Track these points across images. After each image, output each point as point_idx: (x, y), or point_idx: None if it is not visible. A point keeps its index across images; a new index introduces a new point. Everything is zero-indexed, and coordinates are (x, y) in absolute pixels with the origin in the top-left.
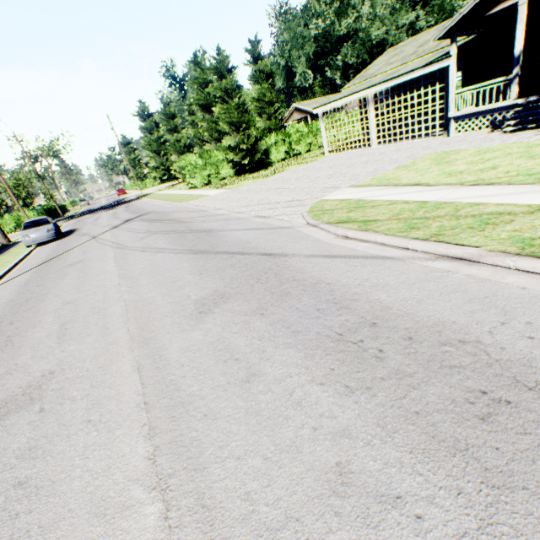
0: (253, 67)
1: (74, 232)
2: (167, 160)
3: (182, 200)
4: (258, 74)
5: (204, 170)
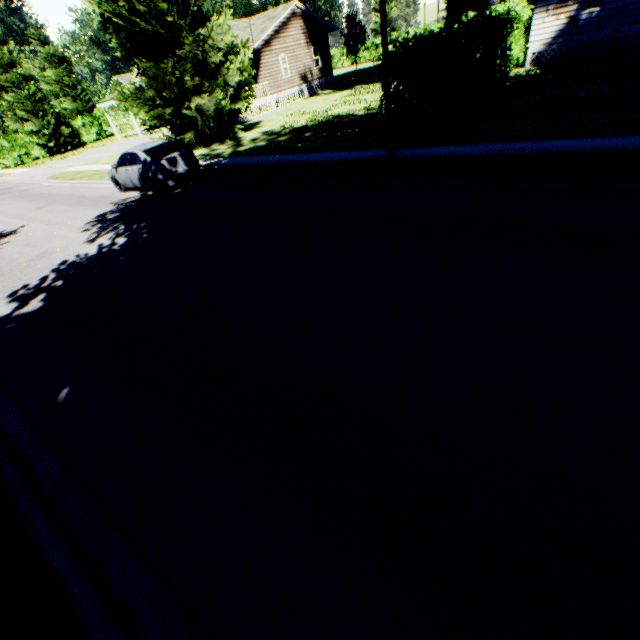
0: (43, 50)
1: None
2: None
3: None
4: (51, 58)
5: (14, 152)
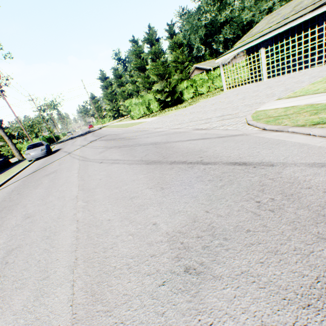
0: (170, 40)
1: (59, 150)
2: (117, 105)
3: (128, 126)
4: (173, 45)
5: (141, 107)
